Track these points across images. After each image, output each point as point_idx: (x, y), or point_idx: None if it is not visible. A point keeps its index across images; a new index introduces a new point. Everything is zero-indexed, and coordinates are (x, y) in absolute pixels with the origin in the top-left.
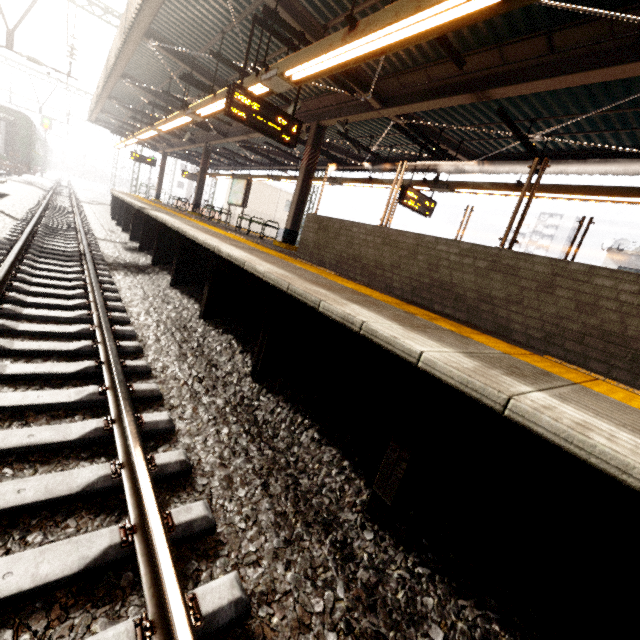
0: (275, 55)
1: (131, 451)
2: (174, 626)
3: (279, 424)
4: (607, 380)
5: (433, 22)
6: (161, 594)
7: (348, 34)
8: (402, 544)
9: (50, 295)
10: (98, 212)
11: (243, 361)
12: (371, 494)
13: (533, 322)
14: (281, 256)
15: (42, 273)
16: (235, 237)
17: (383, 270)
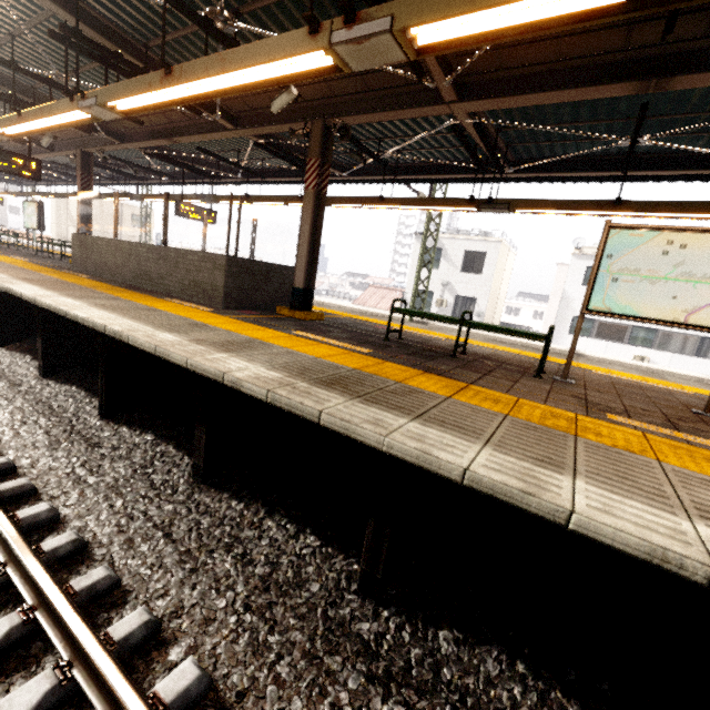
0: None
1: None
2: None
3: (6, 359)
4: (184, 303)
5: (59, 122)
6: None
7: (19, 118)
8: (51, 380)
9: None
10: None
11: None
12: (38, 366)
13: (176, 284)
14: (42, 270)
15: None
16: (11, 260)
17: (119, 269)
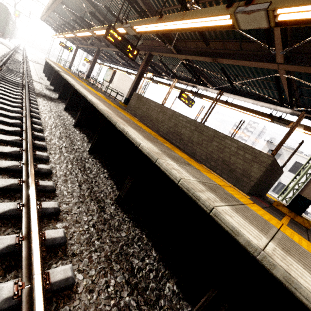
0: (135, 16)
1: (28, 159)
2: (31, 203)
3: (93, 169)
4: (217, 175)
5: (188, 25)
6: (28, 196)
7: (158, 19)
8: (124, 211)
9: (4, 99)
10: (36, 67)
11: (87, 145)
12: (118, 194)
13: (203, 153)
14: (117, 107)
15: (2, 88)
16: (100, 95)
17: (158, 123)
